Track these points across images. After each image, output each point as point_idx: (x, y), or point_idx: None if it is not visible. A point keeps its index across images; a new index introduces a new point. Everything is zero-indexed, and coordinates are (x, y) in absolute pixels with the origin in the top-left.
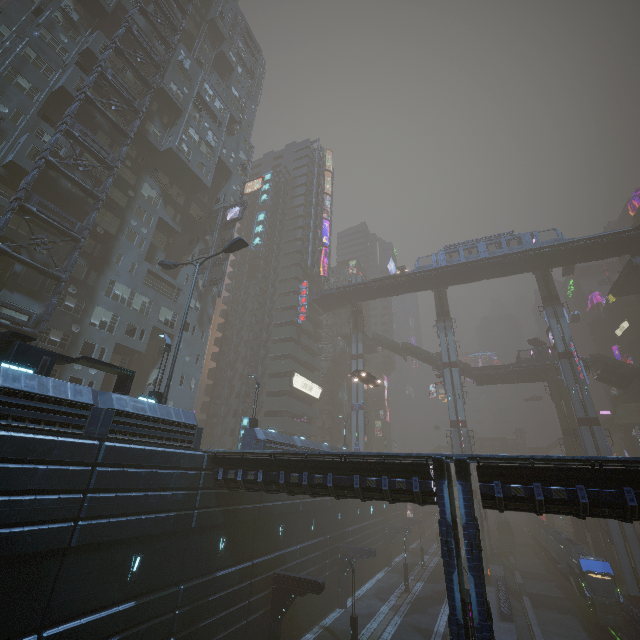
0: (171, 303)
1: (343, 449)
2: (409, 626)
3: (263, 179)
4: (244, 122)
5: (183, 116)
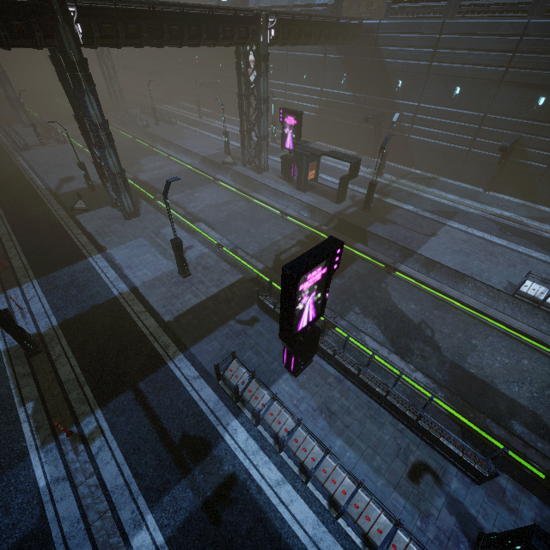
0: None
1: None
2: (455, 211)
3: None
4: None
5: None
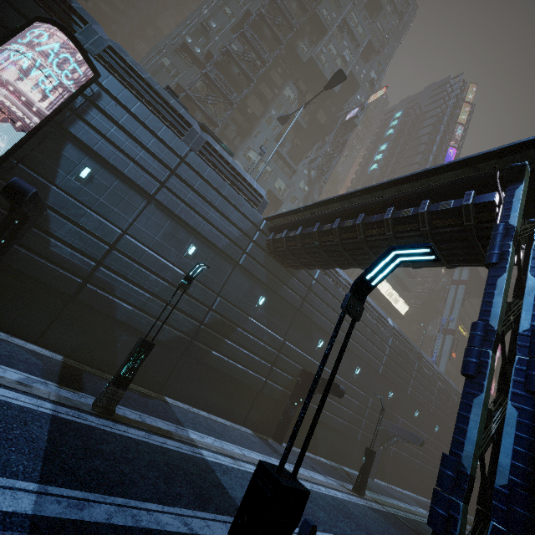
0: (286, 178)
1: (413, 343)
2: None
3: (387, 87)
4: (383, 55)
5: (327, 34)
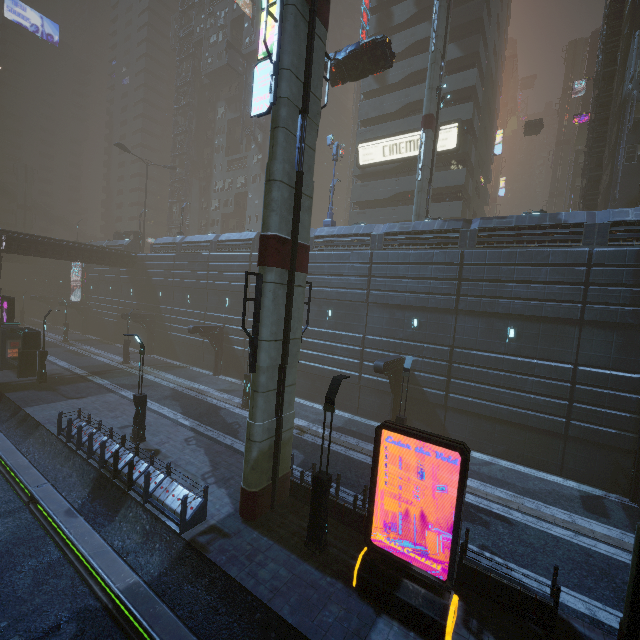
0: (242, 171)
1: None
2: (150, 385)
3: None
4: None
5: (205, 40)
